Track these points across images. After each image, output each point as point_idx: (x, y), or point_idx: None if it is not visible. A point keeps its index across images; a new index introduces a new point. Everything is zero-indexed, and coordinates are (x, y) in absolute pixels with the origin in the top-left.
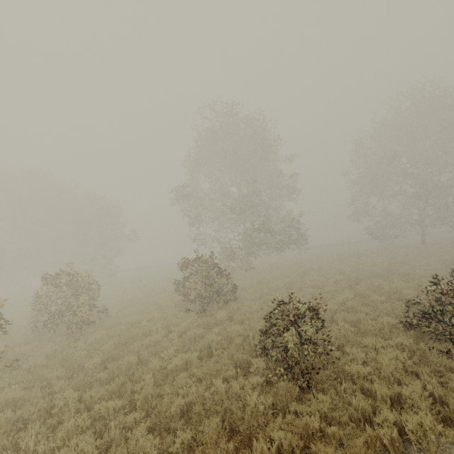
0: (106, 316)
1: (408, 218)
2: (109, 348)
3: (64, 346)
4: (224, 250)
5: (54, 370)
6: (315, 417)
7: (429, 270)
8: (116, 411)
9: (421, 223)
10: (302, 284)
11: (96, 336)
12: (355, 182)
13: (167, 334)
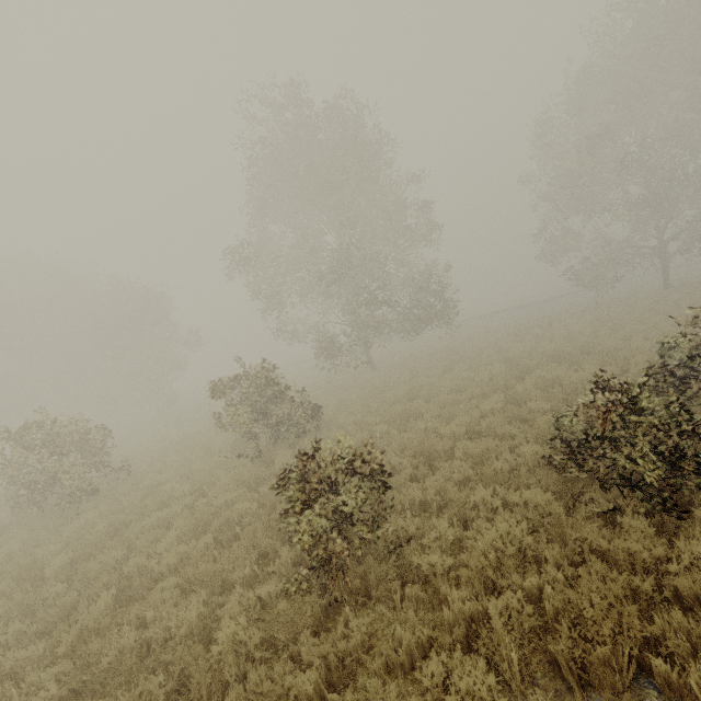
0: (125, 476)
1: (639, 246)
2: (87, 539)
3: (41, 536)
4: (321, 344)
5: (6, 581)
6: (313, 671)
7: (654, 338)
8: (35, 661)
9: (662, 251)
10: (433, 389)
11: (88, 516)
12: (544, 195)
13: (197, 500)
